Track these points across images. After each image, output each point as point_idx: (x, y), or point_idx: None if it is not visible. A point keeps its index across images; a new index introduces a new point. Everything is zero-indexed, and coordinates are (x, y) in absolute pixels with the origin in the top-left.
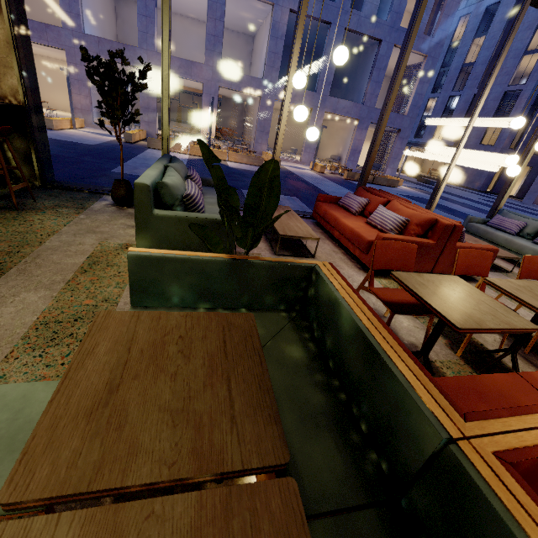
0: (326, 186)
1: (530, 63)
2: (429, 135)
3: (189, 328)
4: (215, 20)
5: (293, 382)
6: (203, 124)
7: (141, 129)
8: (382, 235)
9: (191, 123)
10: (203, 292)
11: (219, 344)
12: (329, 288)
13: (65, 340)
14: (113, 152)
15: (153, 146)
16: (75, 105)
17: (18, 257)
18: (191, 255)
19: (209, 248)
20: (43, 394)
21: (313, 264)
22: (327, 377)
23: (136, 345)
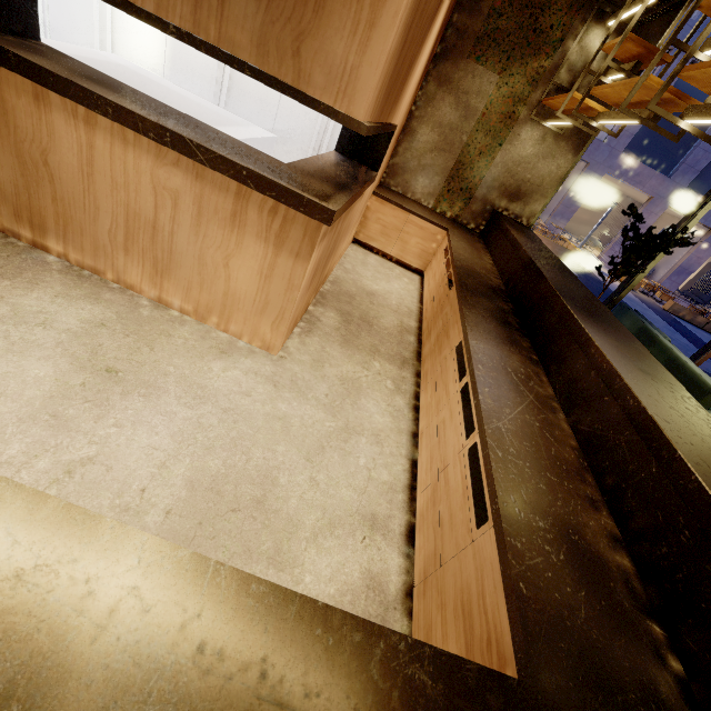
0: (655, 321)
1: None
2: None
3: None
4: None
5: None
6: None
7: None
8: None
9: None
10: None
11: None
12: None
13: None
14: None
15: None
16: None
17: None
18: None
19: None
20: None
21: None
22: None
23: None
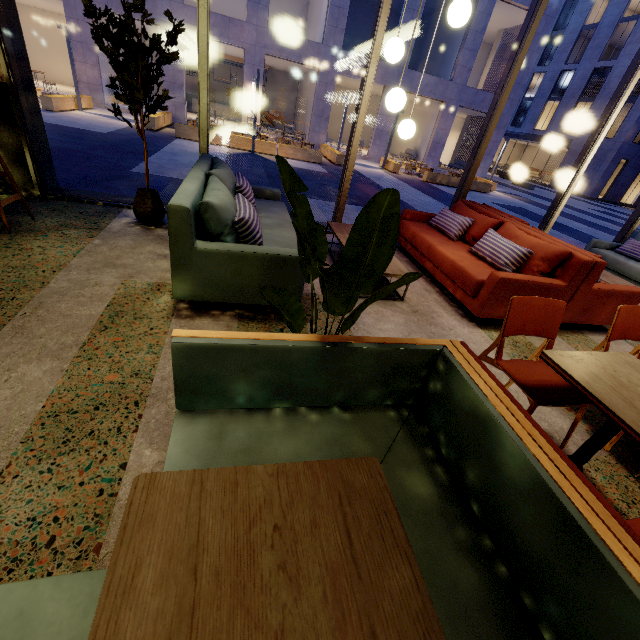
0: (402, 191)
1: None
2: (531, 124)
3: (286, 503)
4: None
5: (428, 547)
6: (245, 106)
7: (166, 112)
8: (499, 275)
9: (228, 104)
10: (281, 388)
11: (341, 539)
12: (475, 395)
13: (82, 442)
14: (132, 144)
15: (182, 135)
16: (79, 77)
17: (13, 307)
18: (265, 339)
19: (288, 321)
20: (51, 607)
21: (439, 346)
22: (472, 531)
23: (205, 557)
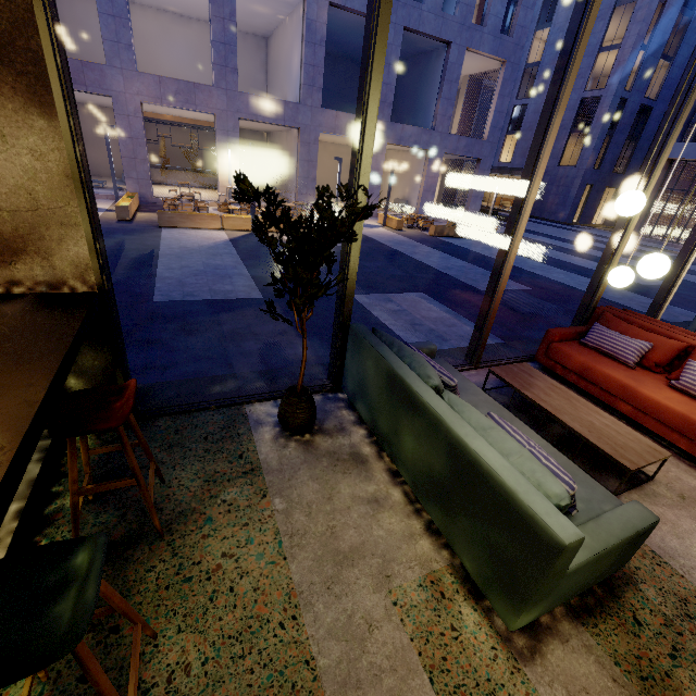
0: (429, 257)
1: (604, 62)
2: (495, 157)
3: None
4: (223, 20)
5: None
6: (222, 175)
7: (130, 192)
8: None
9: (193, 170)
10: None
11: None
12: None
13: None
14: (121, 250)
15: (167, 224)
16: None
17: None
18: None
19: None
20: None
21: None
22: None
23: None
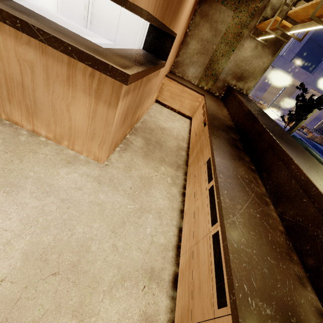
0: None
1: None
2: None
3: None
4: None
5: None
6: None
7: None
8: None
9: None
10: None
11: None
12: None
13: None
14: None
15: None
16: None
17: None
18: None
19: None
20: None
21: None
22: None
23: None
